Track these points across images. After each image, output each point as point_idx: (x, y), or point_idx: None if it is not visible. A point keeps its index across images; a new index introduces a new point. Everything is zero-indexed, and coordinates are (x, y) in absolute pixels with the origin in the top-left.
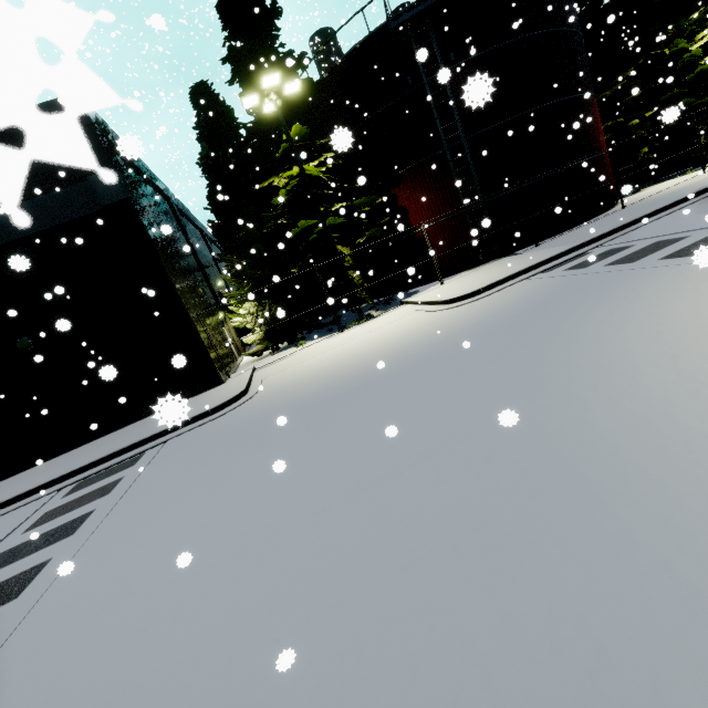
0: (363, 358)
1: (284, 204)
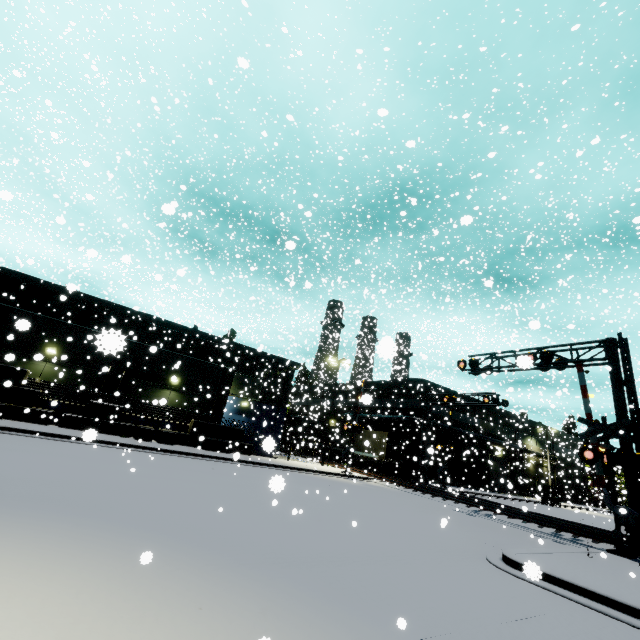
0: None
1: None
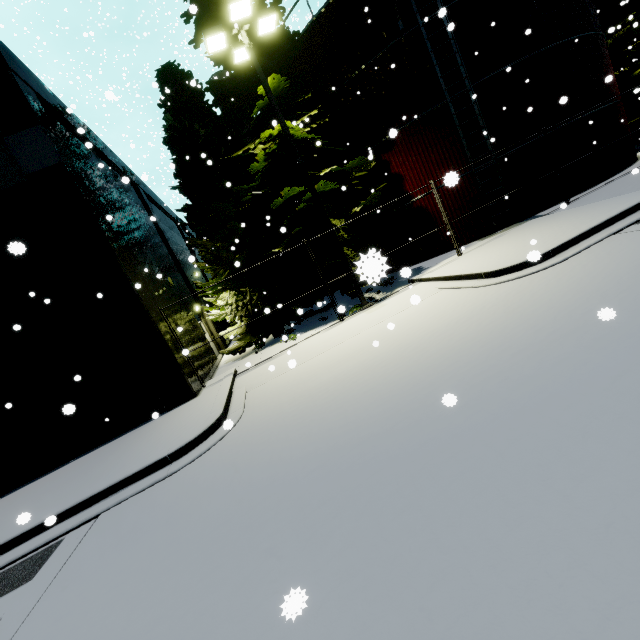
0: (403, 366)
1: (263, 173)
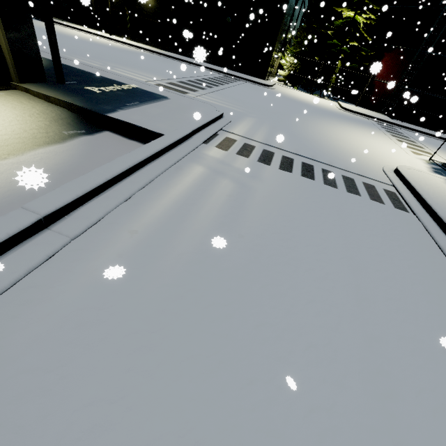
0: (305, 101)
1: (338, 25)
